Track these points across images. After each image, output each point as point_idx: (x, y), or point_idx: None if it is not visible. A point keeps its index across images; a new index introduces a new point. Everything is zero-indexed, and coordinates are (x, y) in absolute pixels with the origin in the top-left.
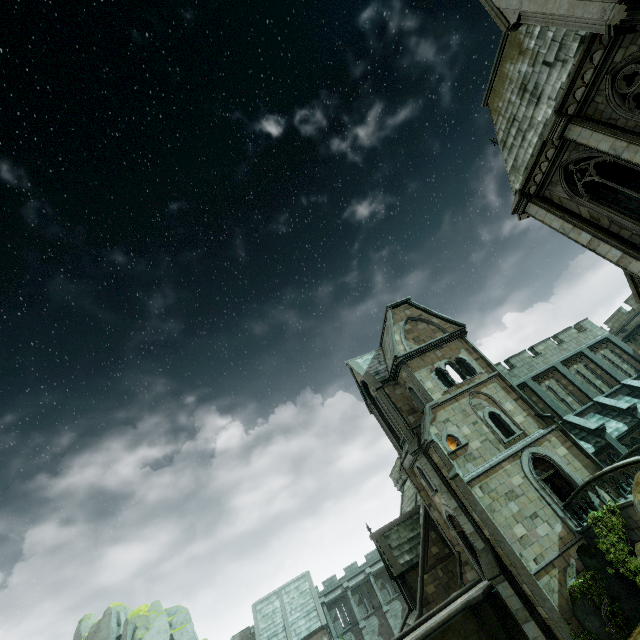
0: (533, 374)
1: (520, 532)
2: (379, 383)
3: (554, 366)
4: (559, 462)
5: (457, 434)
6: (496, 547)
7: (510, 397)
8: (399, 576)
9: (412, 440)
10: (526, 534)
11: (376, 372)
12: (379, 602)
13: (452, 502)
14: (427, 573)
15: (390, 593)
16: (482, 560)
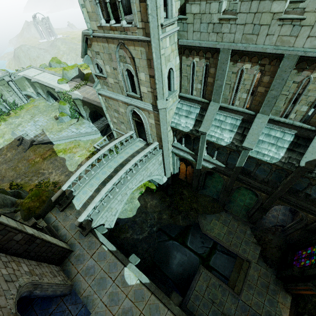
0: (240, 47)
1: (115, 121)
2: None
3: (284, 56)
4: (145, 123)
5: (102, 67)
6: None
7: (148, 71)
8: None
9: None
10: (117, 123)
11: None
12: None
13: None
14: None
15: None
16: None
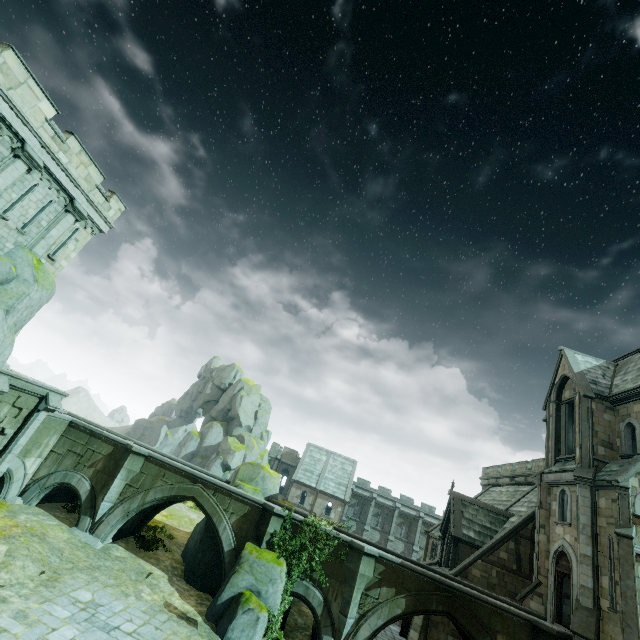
0: None
1: None
2: (592, 393)
3: None
4: None
5: None
6: (604, 621)
7: None
8: (455, 538)
9: (586, 467)
10: None
11: (594, 381)
12: (389, 530)
13: (586, 548)
14: (482, 561)
15: (402, 534)
16: (578, 613)
